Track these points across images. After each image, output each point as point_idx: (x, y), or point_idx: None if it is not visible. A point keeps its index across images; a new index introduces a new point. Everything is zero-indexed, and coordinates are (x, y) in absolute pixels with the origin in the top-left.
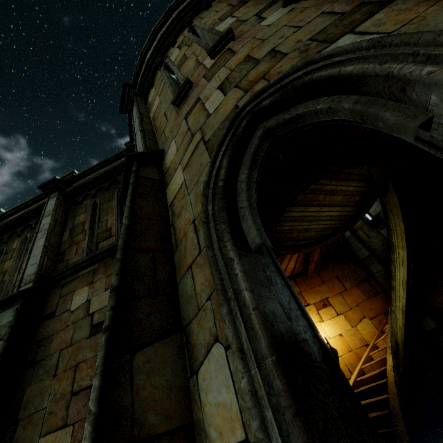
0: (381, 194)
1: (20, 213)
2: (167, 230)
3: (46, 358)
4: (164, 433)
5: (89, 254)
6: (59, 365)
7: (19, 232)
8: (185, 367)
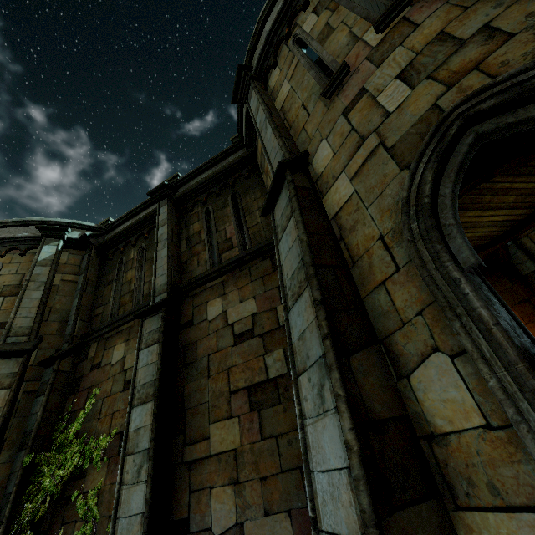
0: None
1: (131, 222)
2: (337, 245)
3: (196, 362)
4: (389, 418)
5: (216, 266)
6: (211, 368)
7: (133, 242)
8: (390, 372)
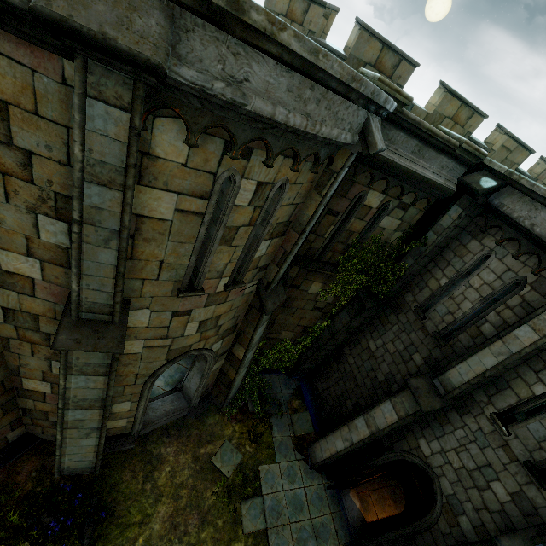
0: None
1: None
2: None
3: None
4: None
5: None
6: None
7: None
8: None
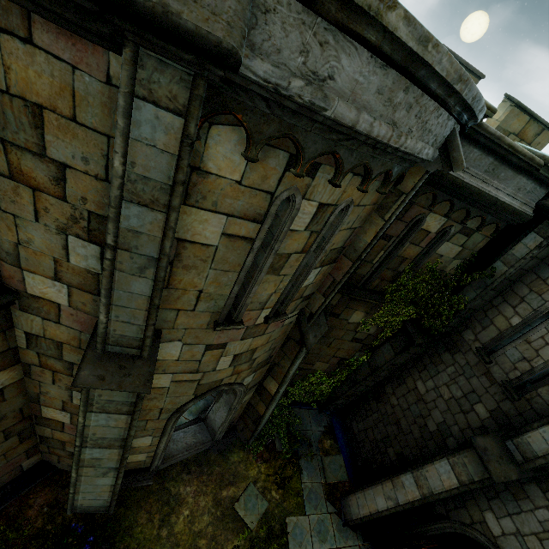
0: None
1: None
2: None
3: None
4: None
5: None
6: None
7: None
8: None
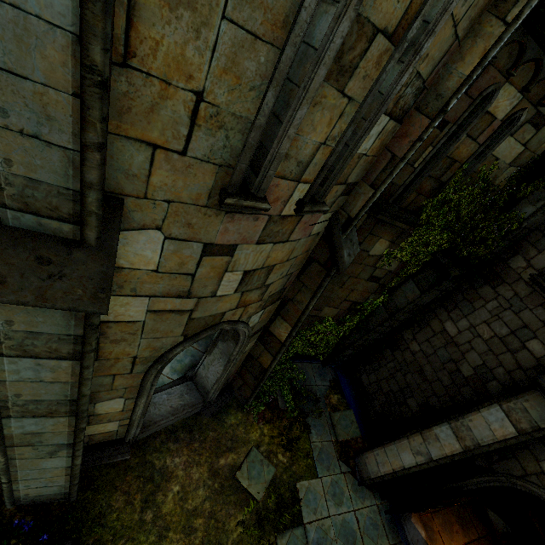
0: None
1: None
2: None
3: None
4: None
5: None
6: None
7: None
8: None
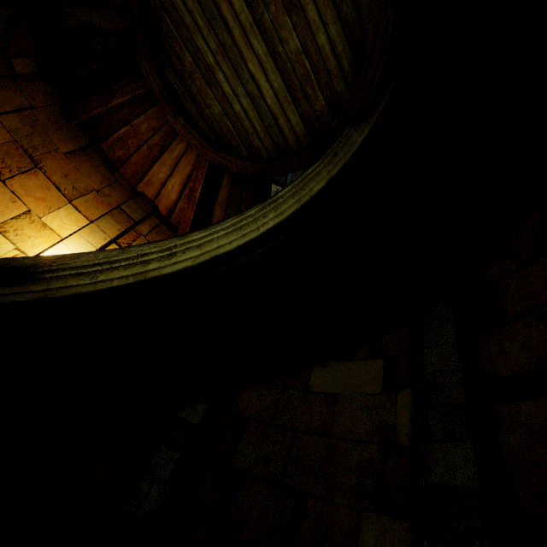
0: (353, 120)
1: None
2: None
3: None
4: None
5: None
6: None
7: None
8: None
